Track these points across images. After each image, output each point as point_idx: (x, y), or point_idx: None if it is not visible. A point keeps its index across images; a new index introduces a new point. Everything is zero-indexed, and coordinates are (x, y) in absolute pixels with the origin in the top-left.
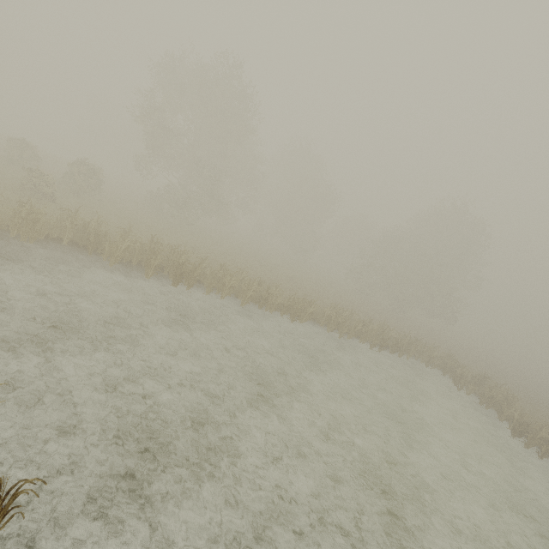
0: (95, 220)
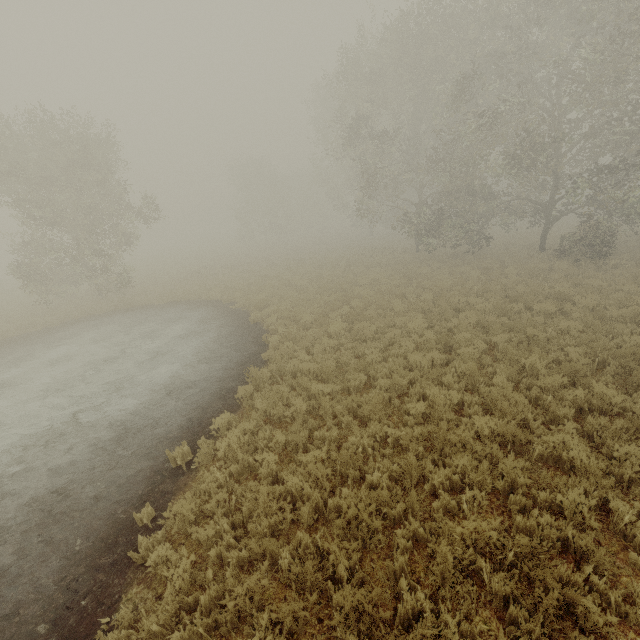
0: None
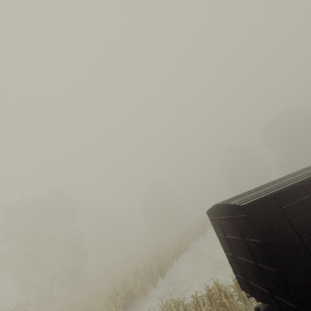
0: (113, 292)
